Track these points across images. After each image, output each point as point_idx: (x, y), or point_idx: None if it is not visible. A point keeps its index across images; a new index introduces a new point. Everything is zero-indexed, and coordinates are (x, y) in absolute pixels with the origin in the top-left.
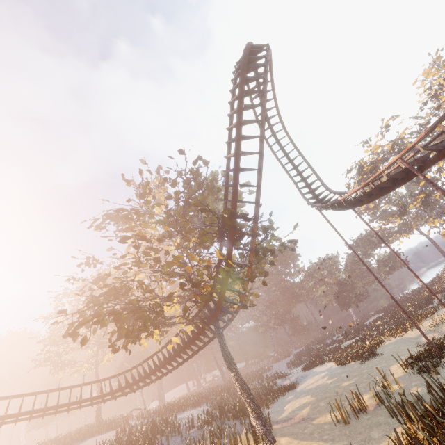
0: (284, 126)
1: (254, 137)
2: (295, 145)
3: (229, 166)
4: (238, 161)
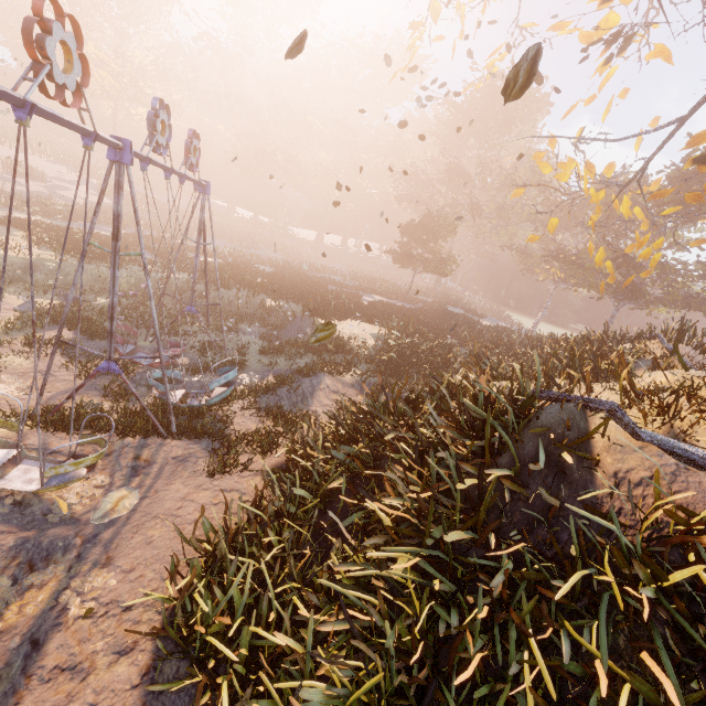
0: None
1: None
2: None
3: None
4: None
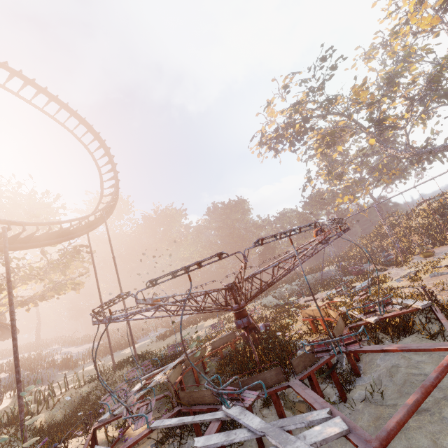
0: (80, 117)
1: None
2: (100, 139)
3: None
4: None
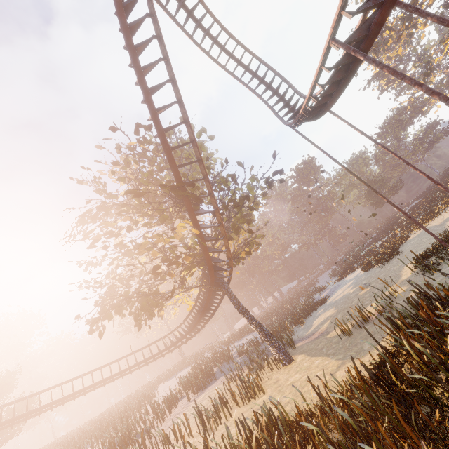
0: (228, 33)
1: (162, 84)
2: (251, 53)
3: None
4: (157, 123)
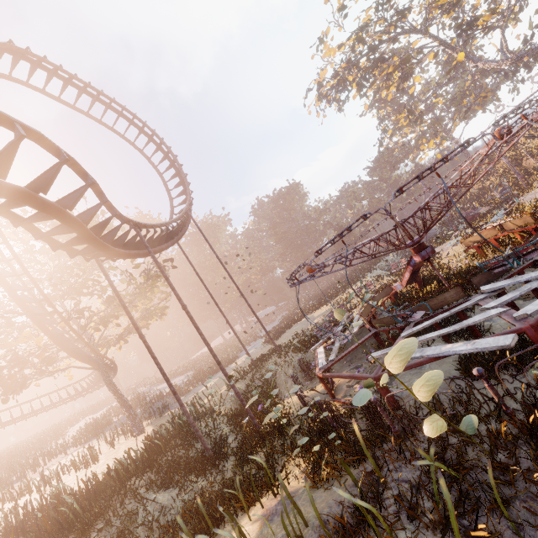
0: (120, 106)
1: None
2: (149, 129)
3: None
4: None
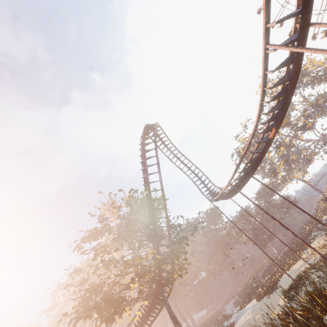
0: (179, 151)
1: (156, 181)
2: (188, 160)
3: (147, 197)
4: (150, 197)
